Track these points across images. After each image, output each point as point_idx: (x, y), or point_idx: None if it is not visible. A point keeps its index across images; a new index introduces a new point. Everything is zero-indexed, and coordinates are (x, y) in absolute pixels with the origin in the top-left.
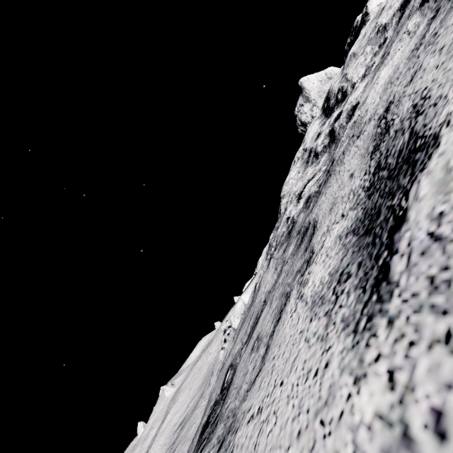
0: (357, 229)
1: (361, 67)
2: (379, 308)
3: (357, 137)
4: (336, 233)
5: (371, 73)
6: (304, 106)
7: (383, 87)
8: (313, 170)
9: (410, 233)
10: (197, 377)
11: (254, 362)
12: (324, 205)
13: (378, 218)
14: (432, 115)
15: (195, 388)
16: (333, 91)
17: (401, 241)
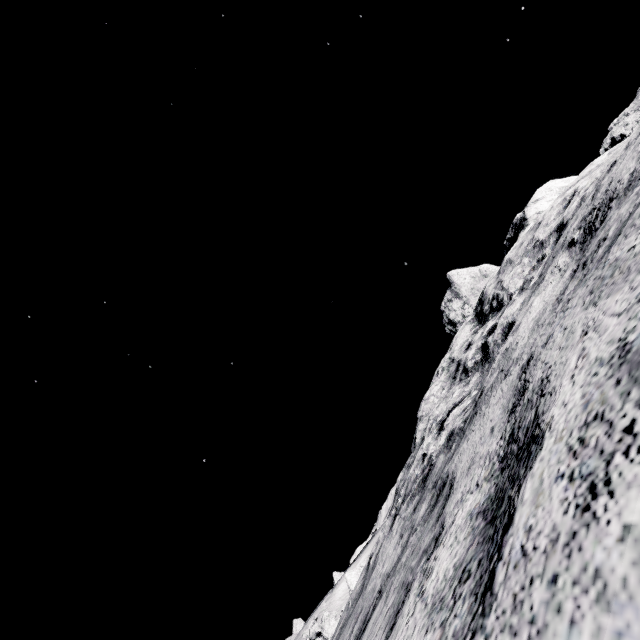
0: (486, 511)
1: (518, 278)
2: (481, 623)
3: (504, 376)
4: (468, 507)
5: (529, 289)
6: (452, 302)
7: (533, 323)
8: (461, 392)
9: (512, 540)
10: None
11: None
12: (464, 457)
13: (501, 506)
14: (547, 404)
15: None
16: (487, 295)
17: (506, 546)
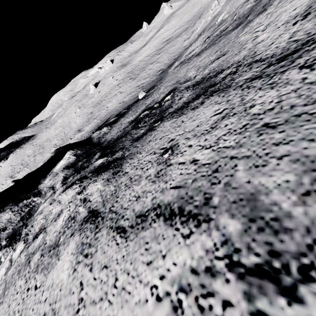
0: None
1: None
2: None
3: None
4: None
5: None
6: None
7: None
8: None
9: None
10: (189, 12)
11: (143, 190)
12: None
13: None
14: None
15: (184, 20)
16: None
17: None
